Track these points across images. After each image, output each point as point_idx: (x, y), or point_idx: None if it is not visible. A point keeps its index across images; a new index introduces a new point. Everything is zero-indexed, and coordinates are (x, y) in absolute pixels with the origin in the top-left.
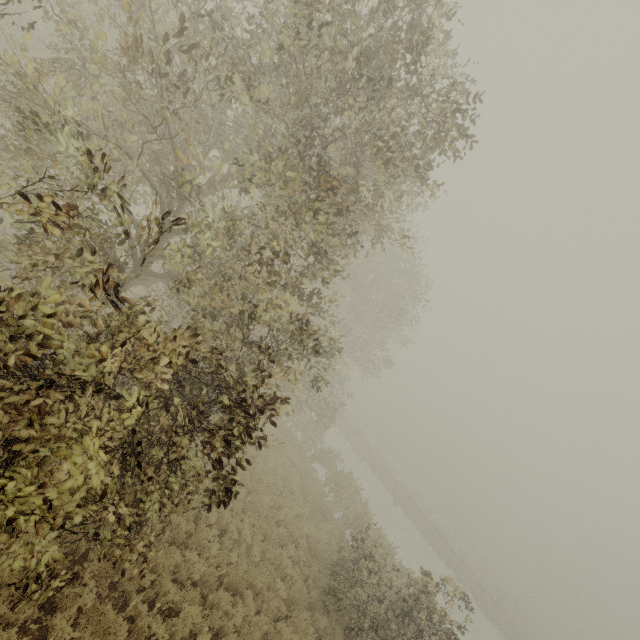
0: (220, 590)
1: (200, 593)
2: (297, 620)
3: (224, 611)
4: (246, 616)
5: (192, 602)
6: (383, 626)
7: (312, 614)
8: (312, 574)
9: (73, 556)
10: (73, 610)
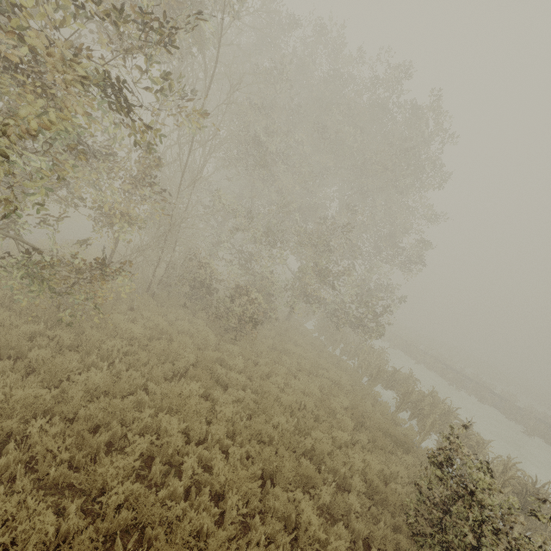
0: None
1: None
2: None
3: None
4: None
5: None
6: None
7: None
8: (378, 536)
9: None
10: None
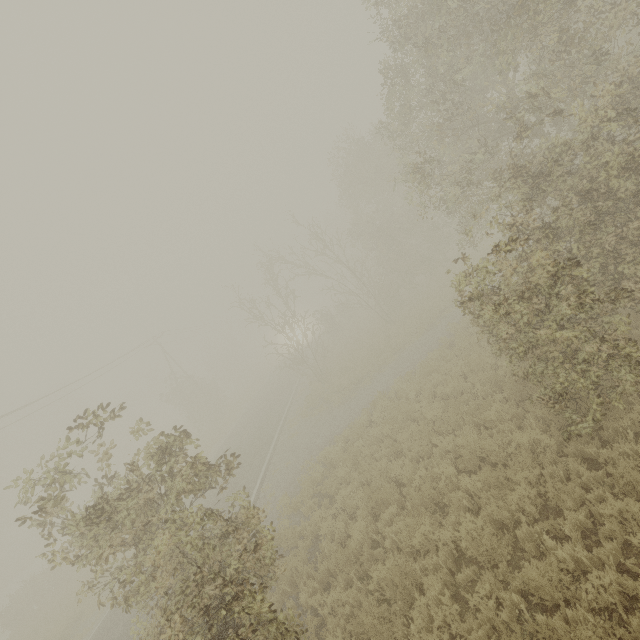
0: None
1: None
2: None
3: None
4: None
5: None
6: None
7: None
8: None
9: None
10: None
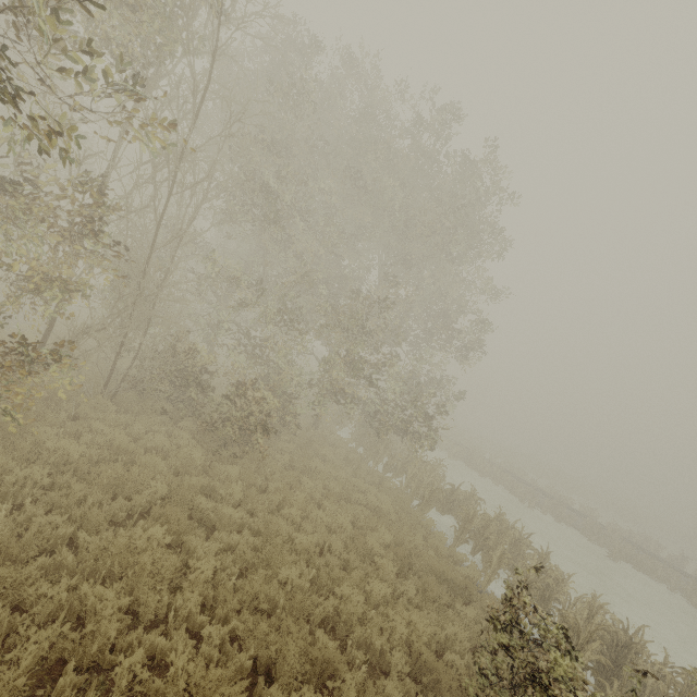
0: None
1: None
2: None
3: None
4: None
5: None
6: None
7: None
8: None
9: None
10: None
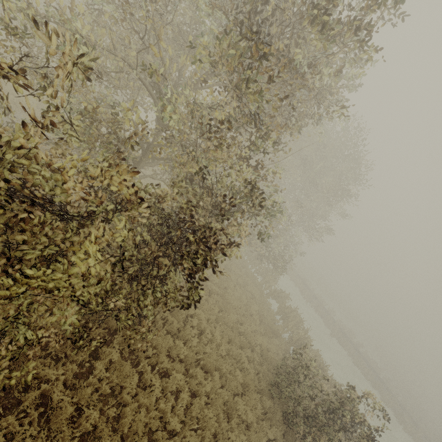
0: (197, 368)
1: (185, 367)
2: (249, 398)
3: (199, 381)
4: (214, 387)
5: (179, 371)
6: (313, 417)
7: (261, 396)
8: (262, 371)
9: (110, 330)
10: (106, 360)
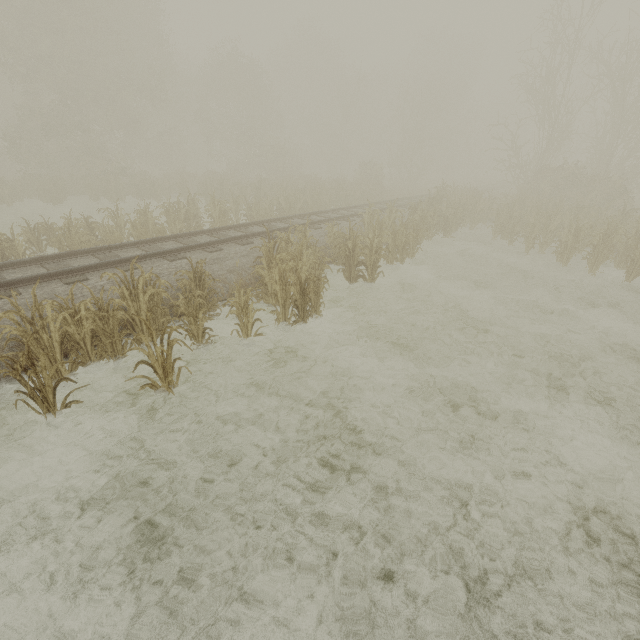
0: None
1: None
2: None
3: None
4: None
5: None
6: None
7: None
8: None
9: None
10: None
